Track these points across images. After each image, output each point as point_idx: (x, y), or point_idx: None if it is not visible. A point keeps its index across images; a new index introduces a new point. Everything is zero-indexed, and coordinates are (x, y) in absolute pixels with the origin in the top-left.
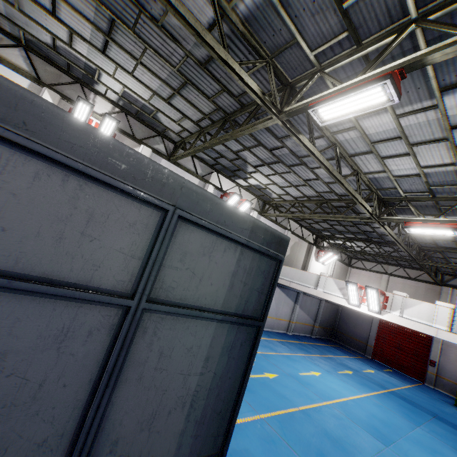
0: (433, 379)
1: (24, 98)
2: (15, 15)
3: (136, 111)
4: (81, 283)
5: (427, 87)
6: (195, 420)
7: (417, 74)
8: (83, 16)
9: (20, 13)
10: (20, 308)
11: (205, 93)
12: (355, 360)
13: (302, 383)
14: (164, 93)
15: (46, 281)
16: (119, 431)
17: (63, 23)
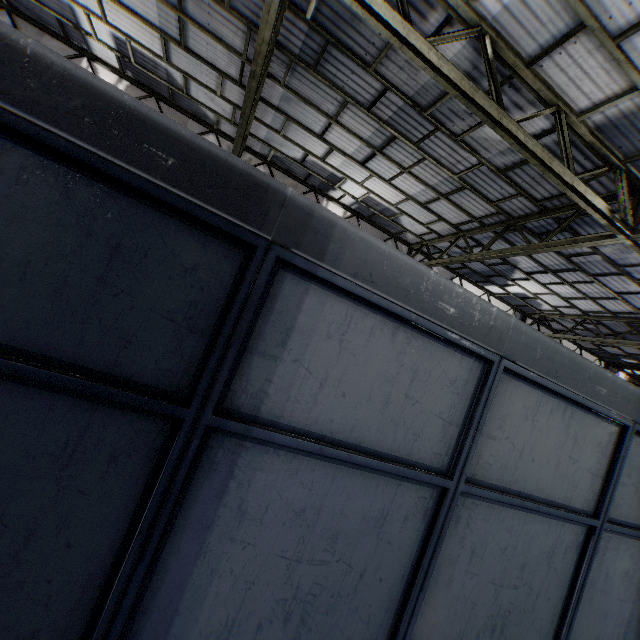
0: None
1: (557, 351)
2: (273, 138)
3: (370, 213)
4: (564, 503)
5: None
6: None
7: None
8: (357, 136)
9: (280, 137)
10: (533, 526)
11: (487, 197)
12: None
13: None
14: (423, 198)
15: (547, 502)
16: None
17: (327, 142)
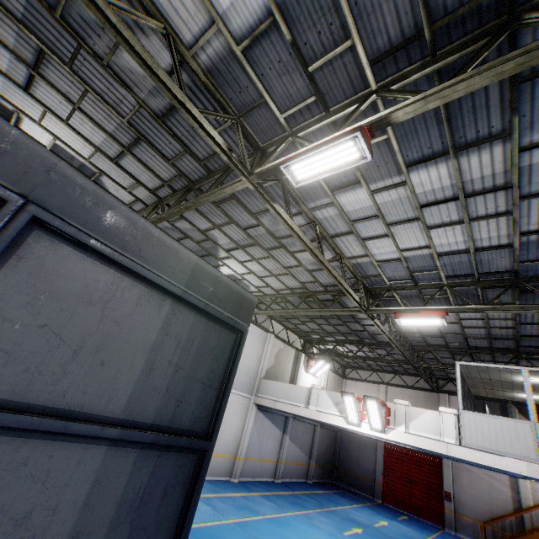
0: (453, 519)
1: None
2: None
3: None
4: None
5: (395, 162)
6: None
7: (384, 148)
8: None
9: None
10: None
11: (163, 153)
12: (363, 508)
13: None
14: (111, 151)
15: None
16: None
17: None
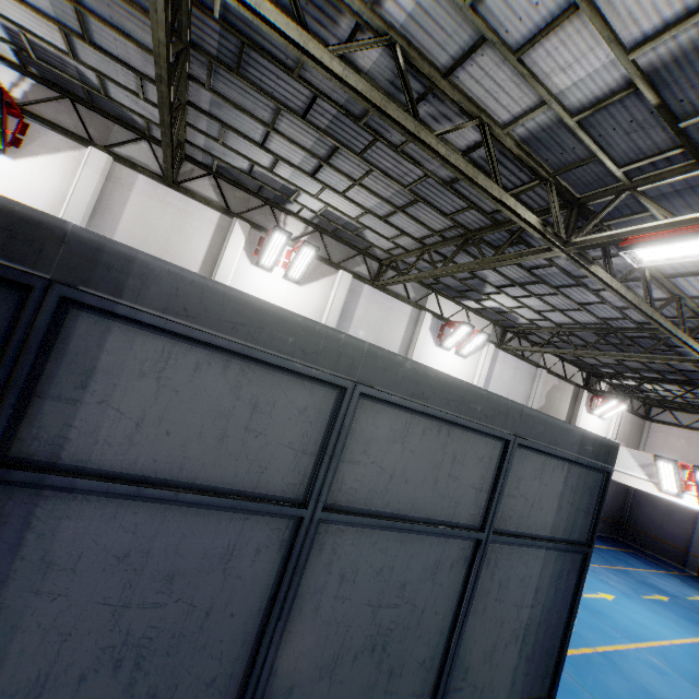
0: None
1: (422, 373)
2: (213, 146)
3: (333, 228)
4: (447, 520)
5: None
6: (526, 655)
7: None
8: (299, 145)
9: (220, 145)
10: (412, 545)
11: (441, 210)
12: (667, 577)
13: (589, 610)
14: (381, 211)
15: (427, 521)
16: (469, 659)
17: (270, 151)
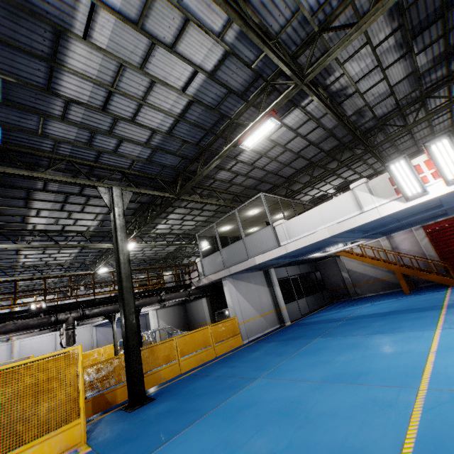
0: None
1: None
2: None
3: None
4: None
5: None
6: None
7: None
8: None
9: None
10: None
11: None
12: None
13: None
14: None
15: None
16: None
17: None
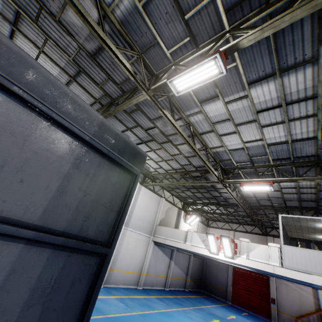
0: (276, 315)
1: None
2: None
3: None
4: None
5: (240, 82)
6: None
7: (234, 72)
8: None
9: None
10: None
11: (95, 80)
12: (220, 307)
13: None
14: (63, 80)
15: None
16: None
17: None
